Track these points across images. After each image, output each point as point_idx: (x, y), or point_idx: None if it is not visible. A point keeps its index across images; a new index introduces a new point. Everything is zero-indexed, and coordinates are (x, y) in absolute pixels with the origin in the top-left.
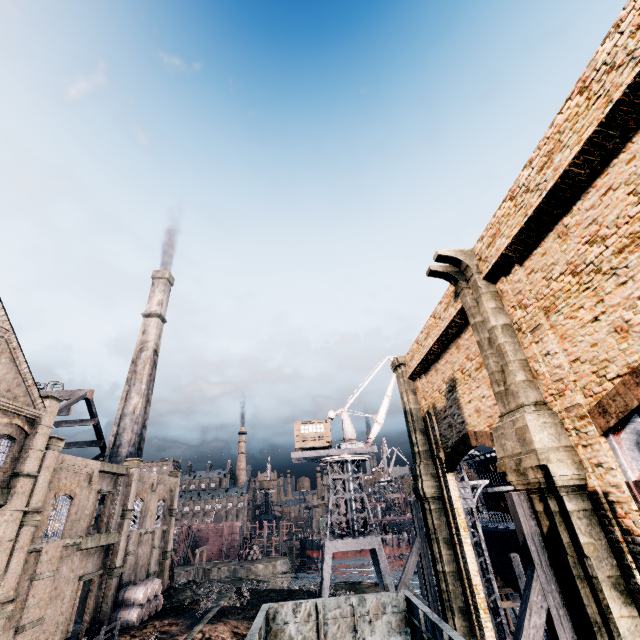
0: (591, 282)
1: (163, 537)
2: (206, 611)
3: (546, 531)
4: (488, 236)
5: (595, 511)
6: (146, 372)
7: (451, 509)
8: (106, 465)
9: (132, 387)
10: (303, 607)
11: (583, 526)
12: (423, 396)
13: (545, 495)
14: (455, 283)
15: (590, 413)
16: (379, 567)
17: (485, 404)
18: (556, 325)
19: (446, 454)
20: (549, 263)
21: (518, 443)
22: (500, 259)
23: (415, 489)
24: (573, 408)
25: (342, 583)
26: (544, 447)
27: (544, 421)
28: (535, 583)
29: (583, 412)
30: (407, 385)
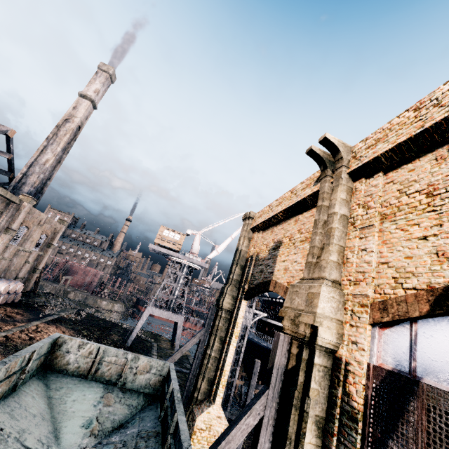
0: (441, 206)
1: (38, 259)
2: (48, 315)
3: (290, 368)
4: (373, 139)
5: (332, 370)
6: (65, 139)
7: (234, 322)
8: (1, 189)
9: (50, 145)
10: (88, 346)
11: (318, 377)
12: (254, 245)
13: (304, 345)
14: (323, 169)
15: (371, 305)
16: (176, 333)
17: (294, 267)
18: (385, 231)
19: (249, 288)
20: (412, 179)
21: (305, 303)
22: (372, 161)
23: (218, 300)
24: (360, 296)
25: (149, 332)
26: (323, 314)
27: (333, 296)
28: (263, 397)
29: (366, 302)
30: (247, 233)
